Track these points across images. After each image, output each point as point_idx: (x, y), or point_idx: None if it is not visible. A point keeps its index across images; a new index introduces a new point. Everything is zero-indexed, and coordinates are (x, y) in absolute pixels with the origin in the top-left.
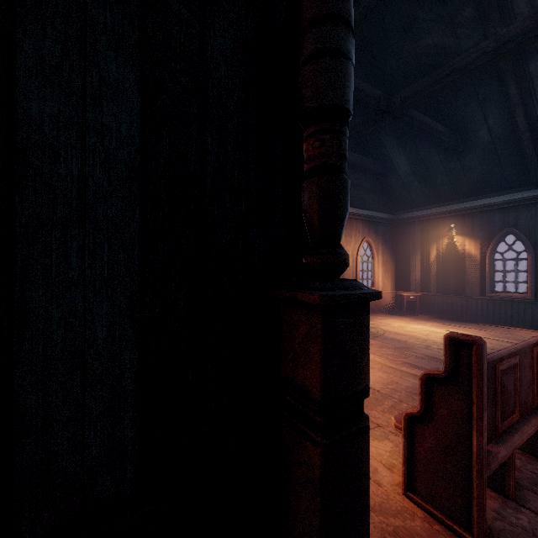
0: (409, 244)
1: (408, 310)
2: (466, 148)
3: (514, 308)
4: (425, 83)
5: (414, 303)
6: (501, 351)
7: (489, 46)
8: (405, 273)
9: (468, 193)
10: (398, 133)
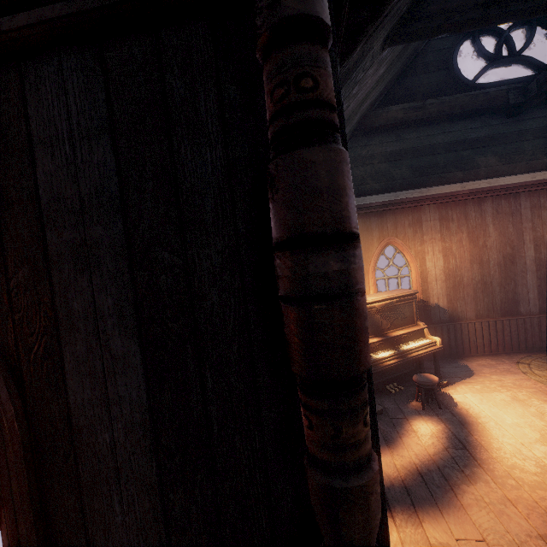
0: None
1: None
2: None
3: None
4: None
5: None
6: None
7: None
8: None
9: None
10: None
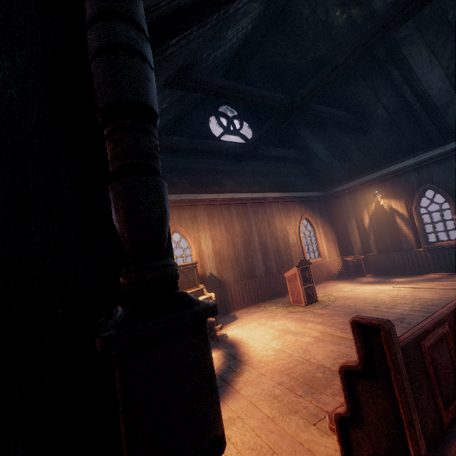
0: (343, 213)
1: (357, 272)
2: (370, 125)
3: (452, 255)
4: (316, 81)
5: (360, 265)
6: (425, 322)
7: (360, 41)
8: (346, 240)
9: (382, 162)
10: (310, 125)
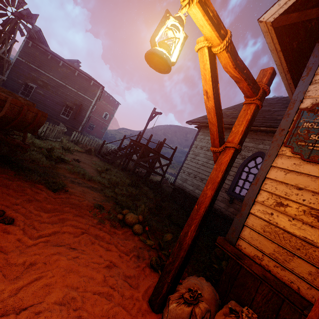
0: None
1: None
2: None
3: None
4: None
5: None
6: None
7: None
8: None
9: None
10: None
